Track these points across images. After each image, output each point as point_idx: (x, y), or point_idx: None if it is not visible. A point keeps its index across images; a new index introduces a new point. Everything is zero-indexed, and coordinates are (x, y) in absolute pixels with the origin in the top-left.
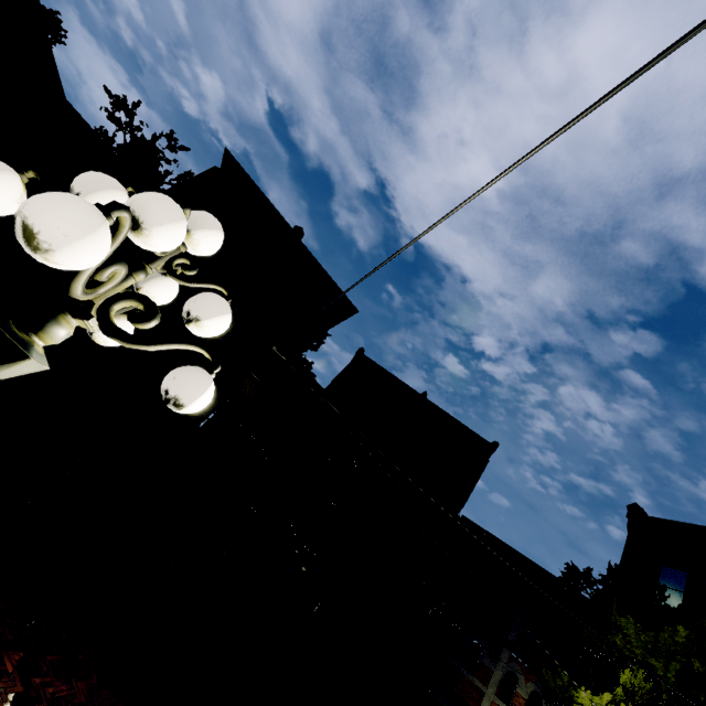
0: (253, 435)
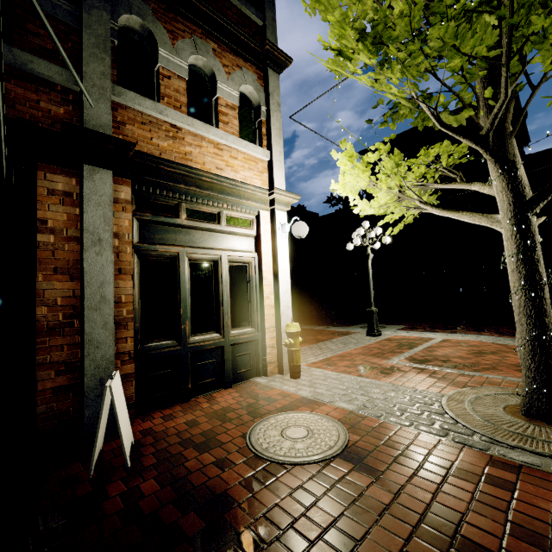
0: (546, 219)
